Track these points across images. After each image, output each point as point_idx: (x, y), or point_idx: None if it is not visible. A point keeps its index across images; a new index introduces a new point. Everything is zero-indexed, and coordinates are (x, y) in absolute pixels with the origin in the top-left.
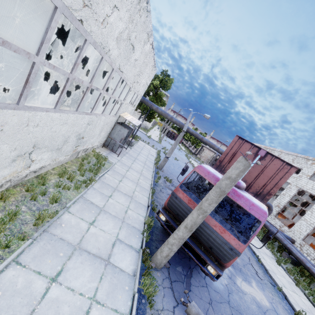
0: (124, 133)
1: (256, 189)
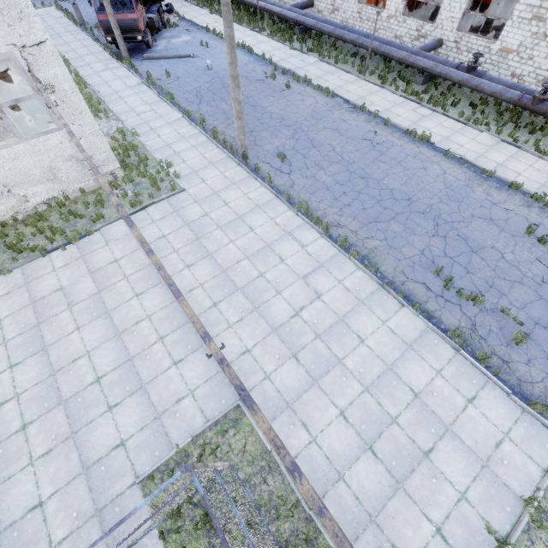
0: None
1: None
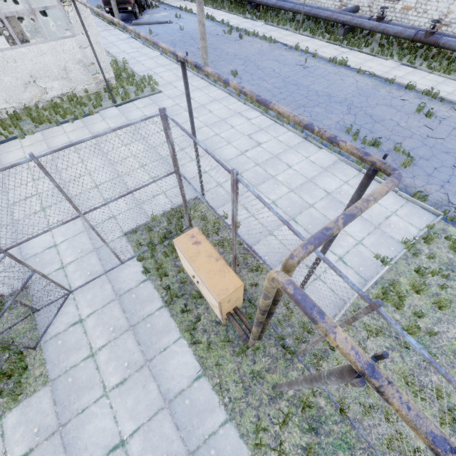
0: None
1: None
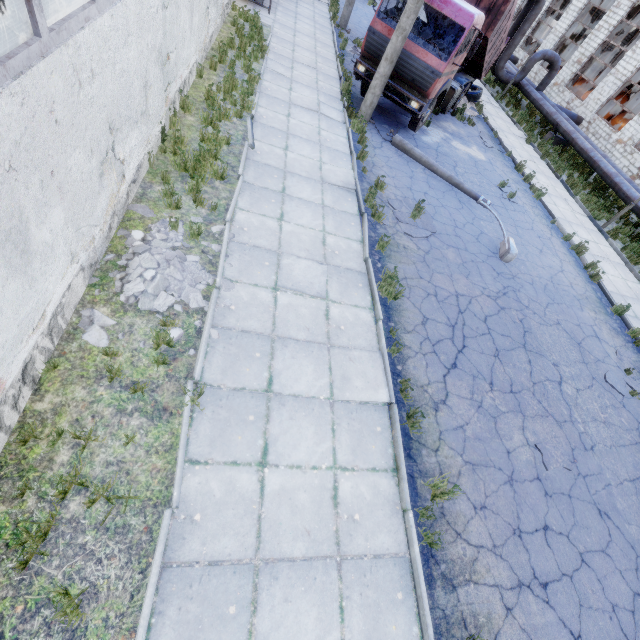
0: None
1: None
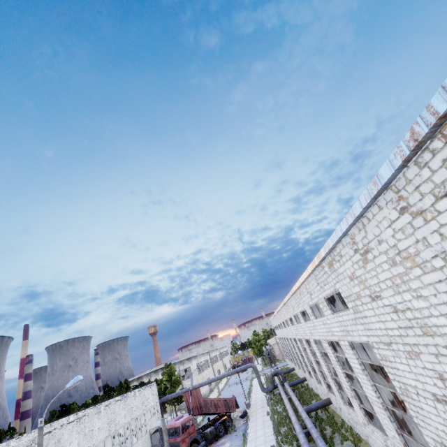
0: (158, 435)
1: (199, 405)
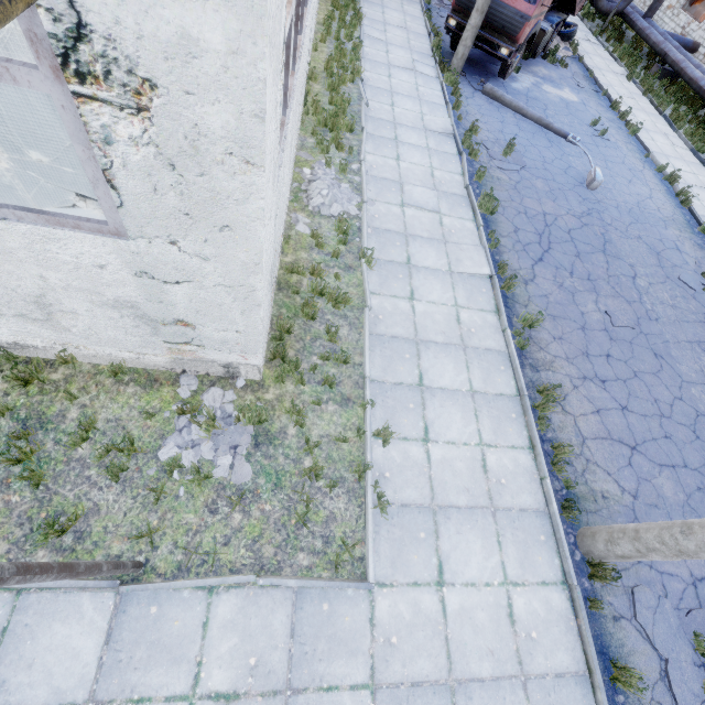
0: None
1: None
